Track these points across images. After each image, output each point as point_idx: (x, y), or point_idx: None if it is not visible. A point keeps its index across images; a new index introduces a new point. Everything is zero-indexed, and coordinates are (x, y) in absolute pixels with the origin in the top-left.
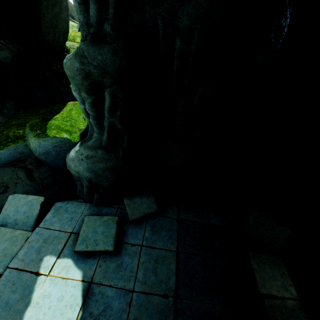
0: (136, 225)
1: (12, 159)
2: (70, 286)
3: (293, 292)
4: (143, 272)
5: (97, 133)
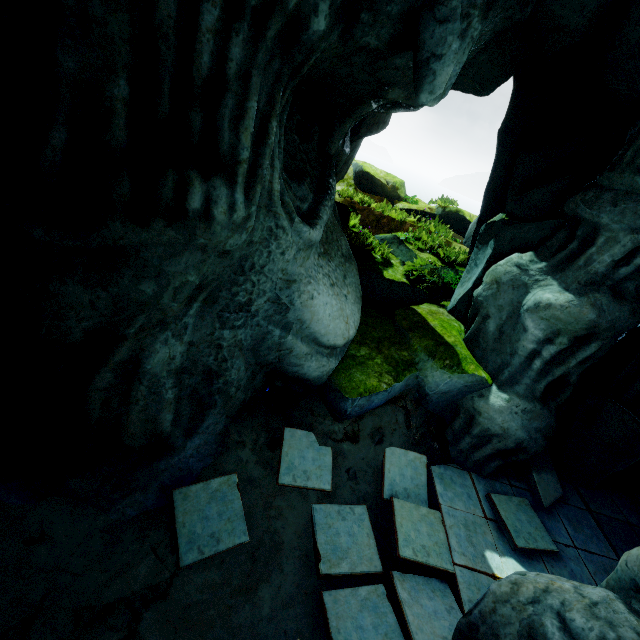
0: (549, 515)
1: (396, 394)
2: None
3: None
4: None
5: (531, 379)
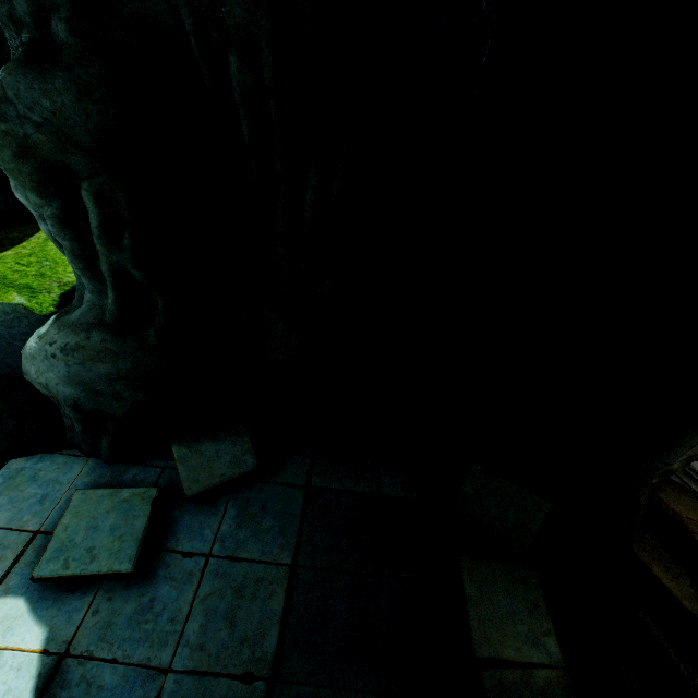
0: (204, 507)
1: None
2: (8, 668)
3: (552, 650)
4: (201, 622)
5: (92, 292)
